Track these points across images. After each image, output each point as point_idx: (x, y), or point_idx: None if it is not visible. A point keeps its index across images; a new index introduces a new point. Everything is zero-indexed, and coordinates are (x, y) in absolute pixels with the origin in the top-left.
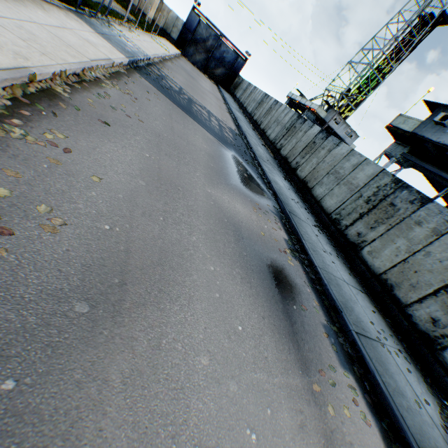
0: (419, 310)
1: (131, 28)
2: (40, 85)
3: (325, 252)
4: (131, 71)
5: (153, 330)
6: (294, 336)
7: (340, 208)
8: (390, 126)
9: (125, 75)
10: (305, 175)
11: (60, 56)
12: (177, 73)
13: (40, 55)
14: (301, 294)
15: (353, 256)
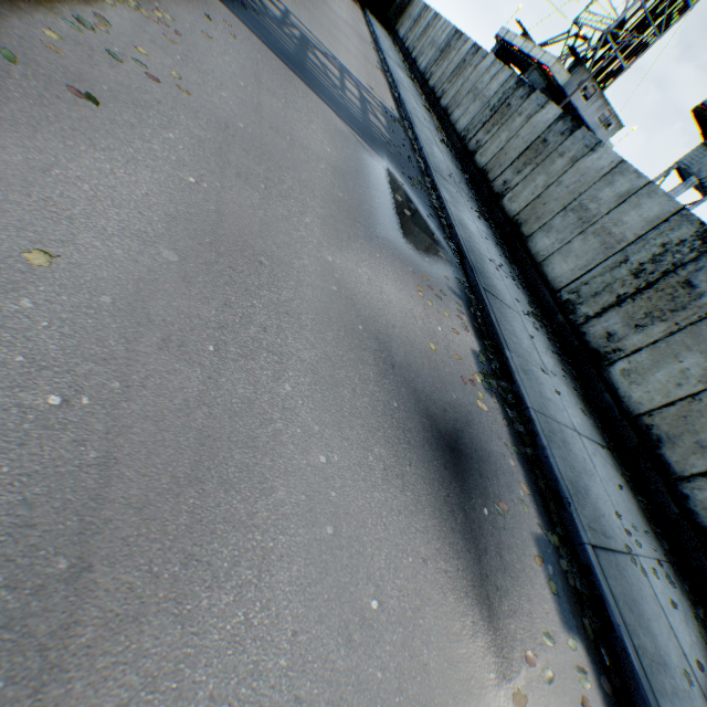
0: (706, 490)
1: None
2: None
3: (544, 371)
4: None
5: (157, 688)
6: (482, 584)
7: (579, 282)
8: (702, 109)
9: None
10: (519, 209)
11: None
12: None
13: None
14: (498, 475)
15: (593, 376)
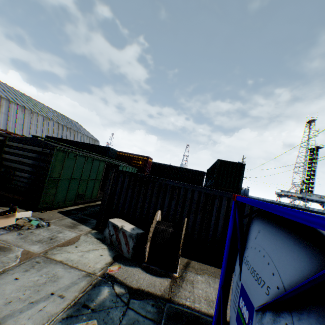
0: None
1: None
2: None
3: None
4: None
5: None
6: None
7: None
8: None
9: None
10: None
11: None
12: None
13: None
14: None
15: None
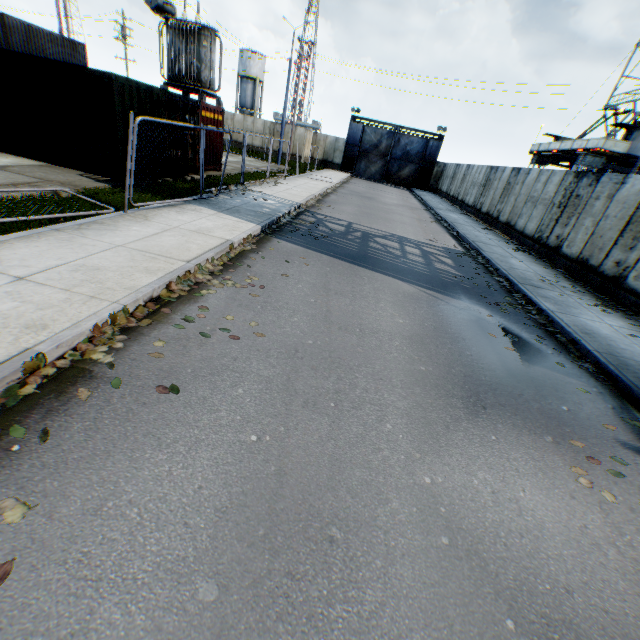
0: None
1: (279, 179)
2: (55, 367)
3: None
4: (266, 238)
5: None
6: None
7: None
8: None
9: (252, 251)
10: None
11: (127, 283)
12: (344, 203)
13: (82, 304)
14: None
15: None
